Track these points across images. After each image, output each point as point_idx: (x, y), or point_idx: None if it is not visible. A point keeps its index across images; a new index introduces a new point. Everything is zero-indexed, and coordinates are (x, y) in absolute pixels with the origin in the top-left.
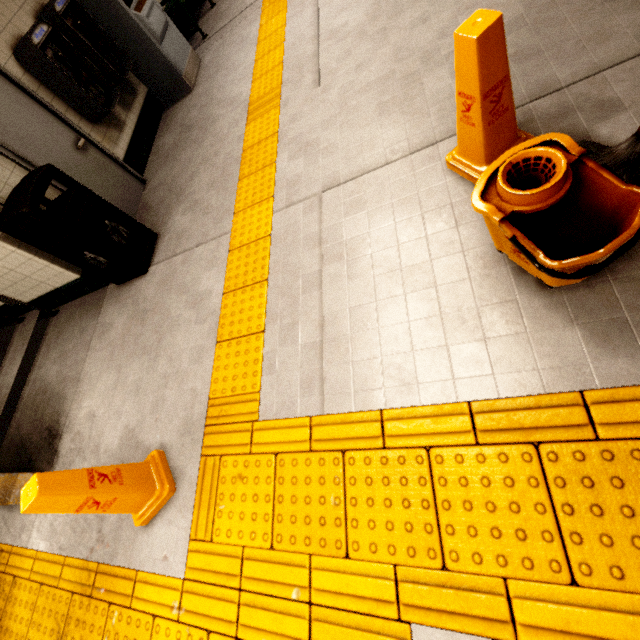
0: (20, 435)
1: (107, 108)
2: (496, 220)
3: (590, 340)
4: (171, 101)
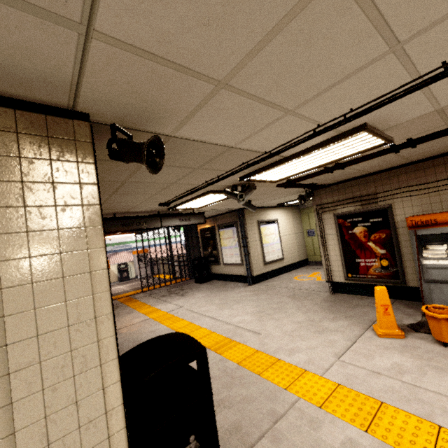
0: None
1: None
2: None
3: None
4: None
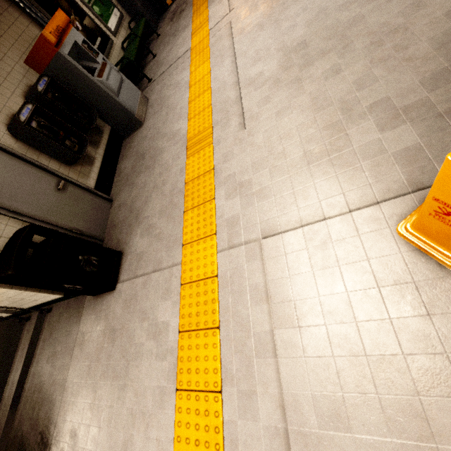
0: (21, 431)
1: (80, 152)
2: None
3: None
4: (128, 132)
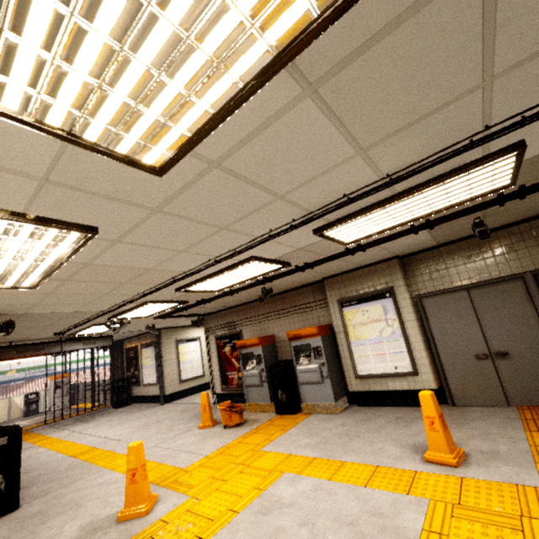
0: None
1: None
2: (225, 407)
3: (250, 426)
4: None
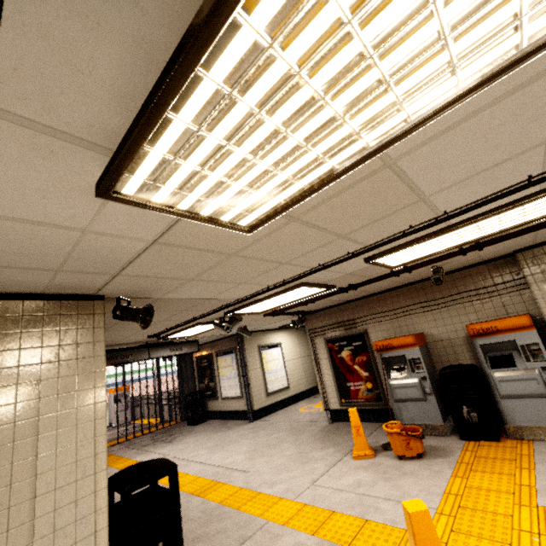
0: None
1: None
2: (399, 430)
3: (442, 458)
4: None
